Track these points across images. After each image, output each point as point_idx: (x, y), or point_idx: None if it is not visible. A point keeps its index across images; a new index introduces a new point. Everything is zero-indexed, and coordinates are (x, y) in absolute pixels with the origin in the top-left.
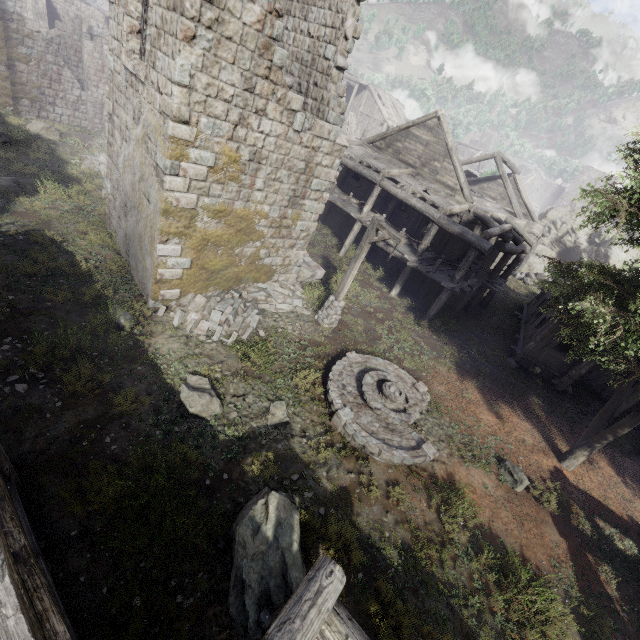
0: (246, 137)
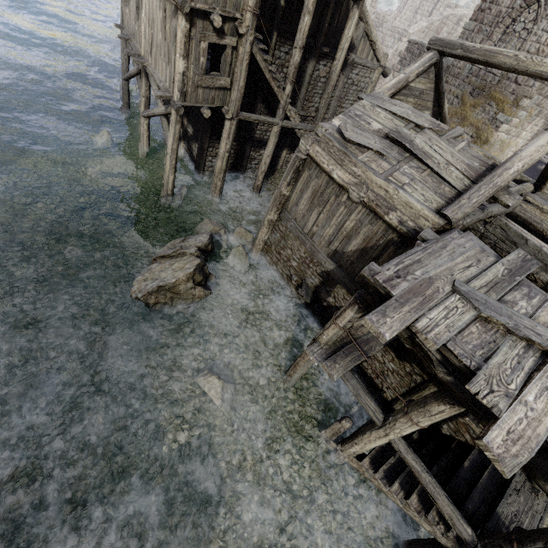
0: (543, 103)
